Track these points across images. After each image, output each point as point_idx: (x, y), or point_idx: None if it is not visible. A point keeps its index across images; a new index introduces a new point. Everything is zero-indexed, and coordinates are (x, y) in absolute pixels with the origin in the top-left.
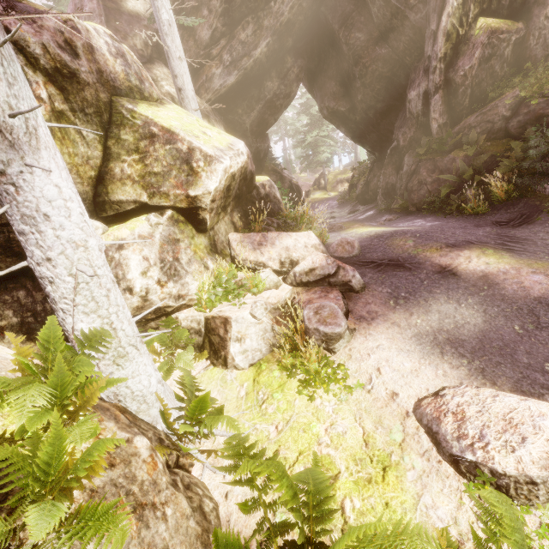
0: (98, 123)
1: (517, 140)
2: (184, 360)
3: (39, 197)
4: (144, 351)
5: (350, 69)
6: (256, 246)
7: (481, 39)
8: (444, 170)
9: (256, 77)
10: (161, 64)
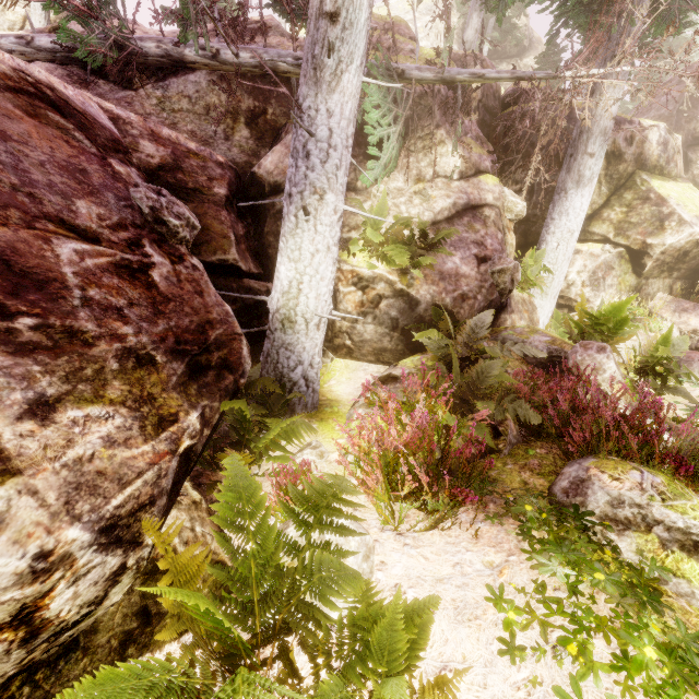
0: (614, 185)
1: None
2: None
3: (571, 206)
4: (553, 302)
5: None
6: (678, 309)
7: None
8: None
9: None
10: None
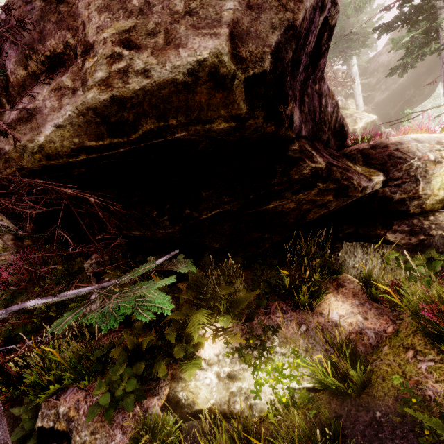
0: None
1: None
2: None
3: None
4: None
5: None
6: None
7: None
8: None
9: (399, 91)
10: (351, 98)
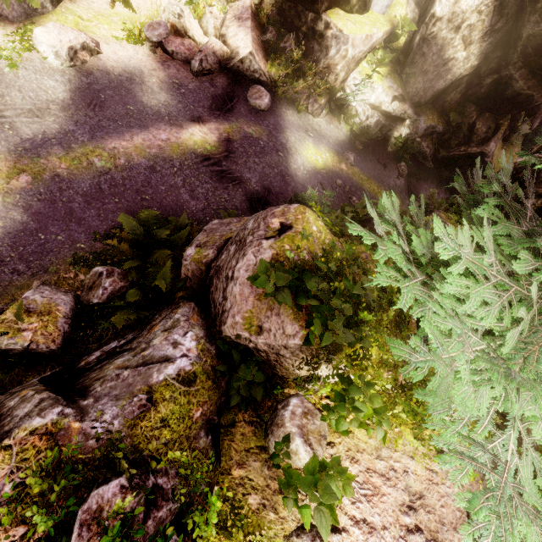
0: None
1: None
2: None
3: None
4: None
5: None
6: (237, 16)
7: None
8: None
9: None
10: None
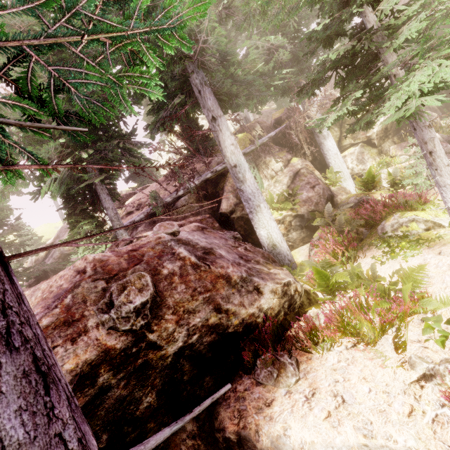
0: (338, 125)
1: None
2: None
3: (328, 146)
4: (350, 180)
5: None
6: (402, 148)
7: None
8: None
9: None
10: None
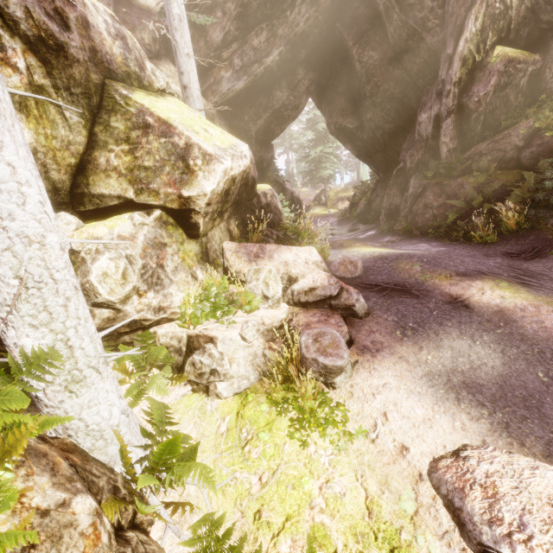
0: (85, 106)
1: (529, 171)
2: (157, 384)
3: None
4: (108, 374)
5: (361, 87)
6: (252, 258)
7: (498, 66)
8: (452, 195)
9: (265, 85)
10: (169, 62)
